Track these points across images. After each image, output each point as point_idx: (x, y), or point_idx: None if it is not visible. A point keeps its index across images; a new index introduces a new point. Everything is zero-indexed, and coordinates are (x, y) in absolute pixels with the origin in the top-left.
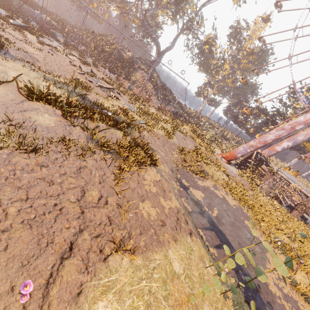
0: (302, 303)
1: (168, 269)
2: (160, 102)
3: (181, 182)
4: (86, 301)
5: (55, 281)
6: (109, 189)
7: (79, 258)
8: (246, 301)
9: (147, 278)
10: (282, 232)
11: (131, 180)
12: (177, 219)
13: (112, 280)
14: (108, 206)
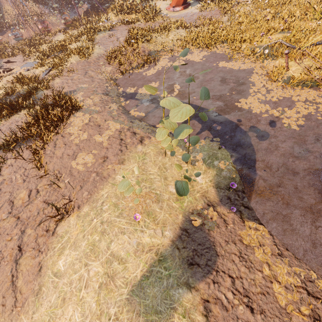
0: (299, 93)
1: (118, 192)
2: (61, 17)
3: (126, 93)
4: (48, 269)
5: (18, 276)
6: (36, 179)
7: (31, 250)
8: (220, 148)
9: (97, 216)
10: (272, 33)
11: (56, 150)
12: (120, 141)
13: (65, 241)
14: (40, 193)
